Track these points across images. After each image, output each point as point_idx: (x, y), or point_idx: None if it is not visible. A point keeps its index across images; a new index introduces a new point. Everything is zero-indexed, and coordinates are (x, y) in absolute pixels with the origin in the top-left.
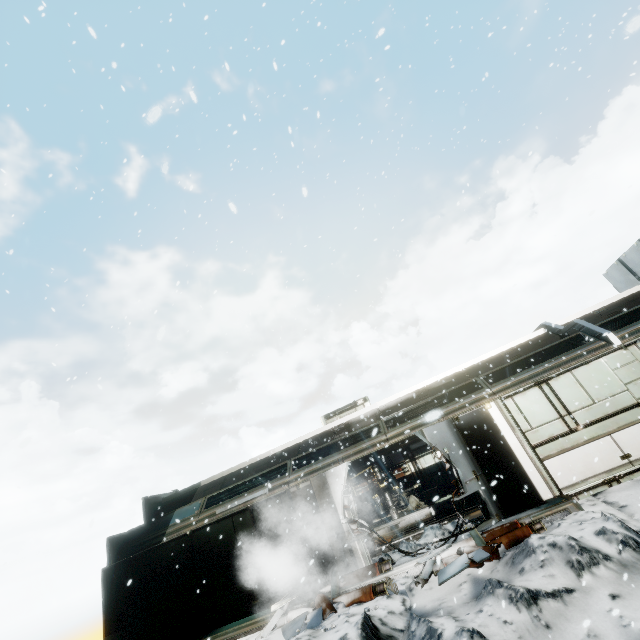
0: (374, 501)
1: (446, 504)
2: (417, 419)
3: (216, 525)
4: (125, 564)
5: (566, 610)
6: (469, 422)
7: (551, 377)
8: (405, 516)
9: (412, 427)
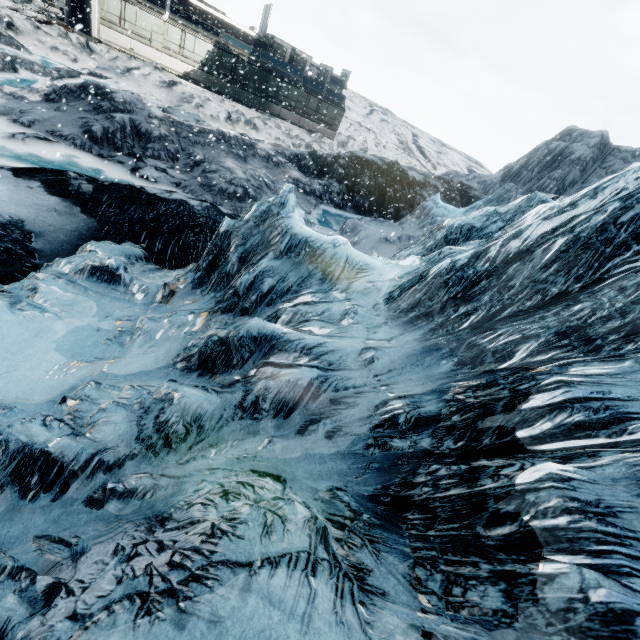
0: None
1: None
2: None
3: None
4: None
5: (46, 36)
6: None
7: (129, 2)
8: (41, 2)
9: None
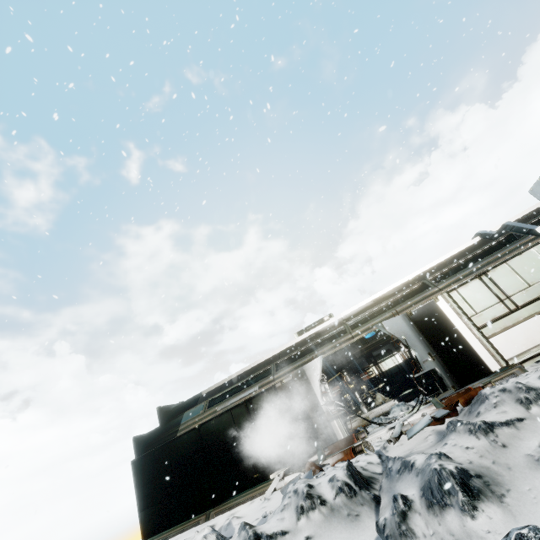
0: (346, 399)
1: (408, 396)
2: (376, 318)
3: (218, 418)
4: (149, 455)
5: (519, 433)
6: (421, 315)
7: (489, 269)
8: (374, 409)
9: (372, 325)
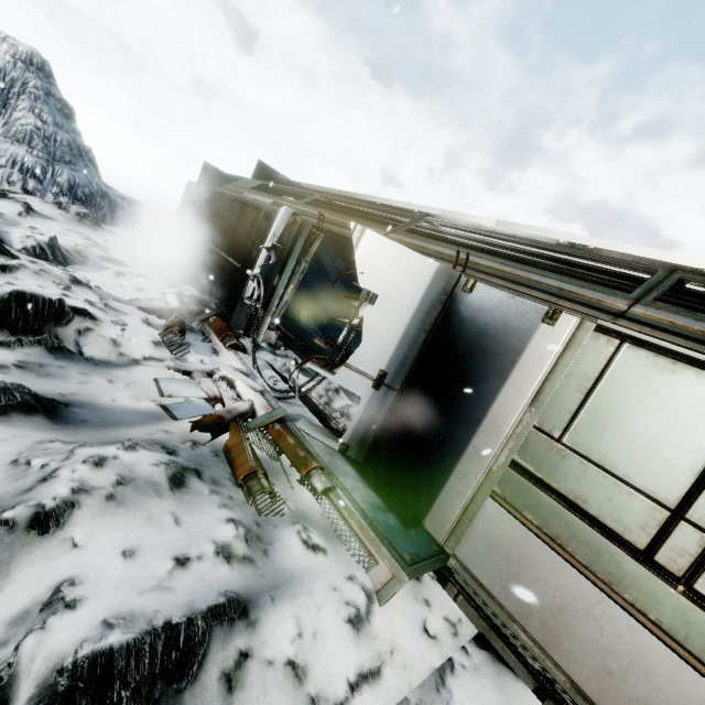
0: None
1: None
2: (444, 245)
3: (226, 199)
4: (193, 187)
5: None
6: (480, 310)
7: None
8: None
9: (419, 248)
